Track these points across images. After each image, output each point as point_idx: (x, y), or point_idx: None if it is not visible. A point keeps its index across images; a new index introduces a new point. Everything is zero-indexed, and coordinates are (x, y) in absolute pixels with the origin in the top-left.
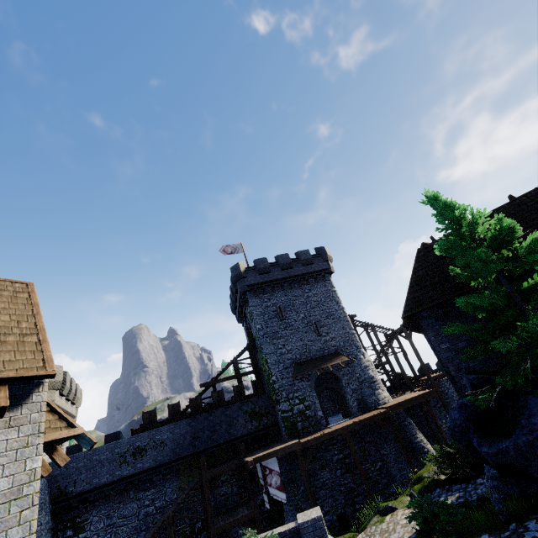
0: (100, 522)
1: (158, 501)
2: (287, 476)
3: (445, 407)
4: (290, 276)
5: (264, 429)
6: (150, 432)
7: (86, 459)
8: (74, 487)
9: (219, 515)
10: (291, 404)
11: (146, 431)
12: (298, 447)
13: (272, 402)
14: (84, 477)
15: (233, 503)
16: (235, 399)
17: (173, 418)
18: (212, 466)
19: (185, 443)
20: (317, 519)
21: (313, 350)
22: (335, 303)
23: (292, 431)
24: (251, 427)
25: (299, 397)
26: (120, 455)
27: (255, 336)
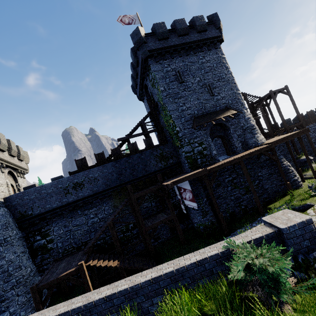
0: (60, 230)
1: (100, 214)
2: (193, 193)
3: (294, 146)
4: (186, 43)
5: (170, 167)
6: (84, 172)
7: (36, 193)
8: (32, 211)
9: (145, 219)
10: (192, 147)
11: (80, 172)
12: (206, 173)
13: (175, 148)
14: (38, 204)
15: (153, 211)
16: (146, 148)
17: (100, 163)
18: (135, 192)
19: (113, 178)
20: (306, 223)
21: (207, 107)
22: (225, 68)
23: (193, 165)
24: (161, 165)
25: (198, 142)
26: (63, 189)
27: (158, 100)
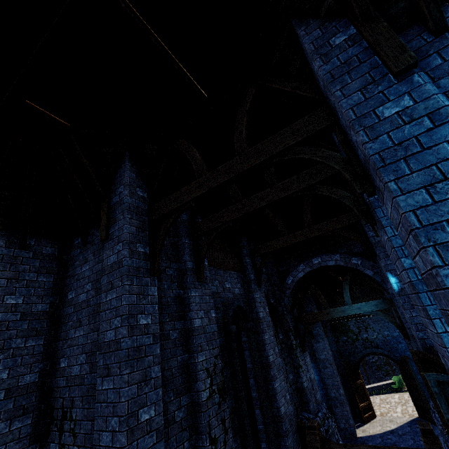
0: None
1: None
2: None
3: None
4: None
5: None
6: None
7: None
8: None
9: None
10: None
11: None
12: None
13: None
14: None
15: None
16: None
17: None
18: None
19: None
20: None
21: None
22: None
23: None
24: None
25: None
26: None
27: None
